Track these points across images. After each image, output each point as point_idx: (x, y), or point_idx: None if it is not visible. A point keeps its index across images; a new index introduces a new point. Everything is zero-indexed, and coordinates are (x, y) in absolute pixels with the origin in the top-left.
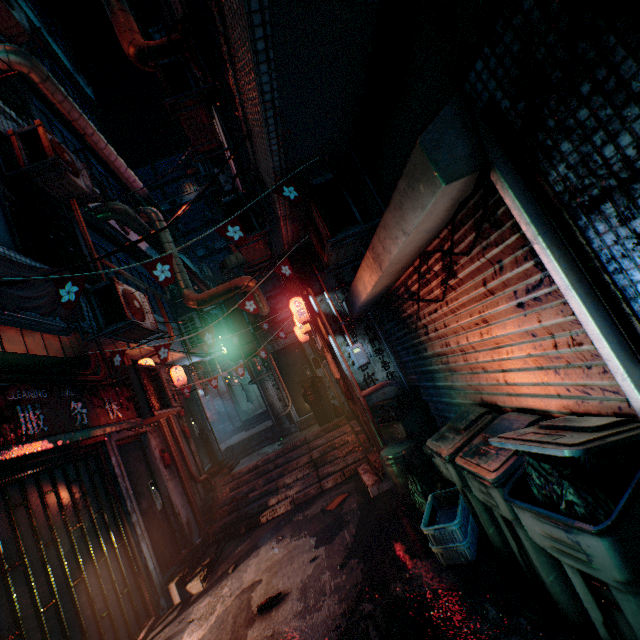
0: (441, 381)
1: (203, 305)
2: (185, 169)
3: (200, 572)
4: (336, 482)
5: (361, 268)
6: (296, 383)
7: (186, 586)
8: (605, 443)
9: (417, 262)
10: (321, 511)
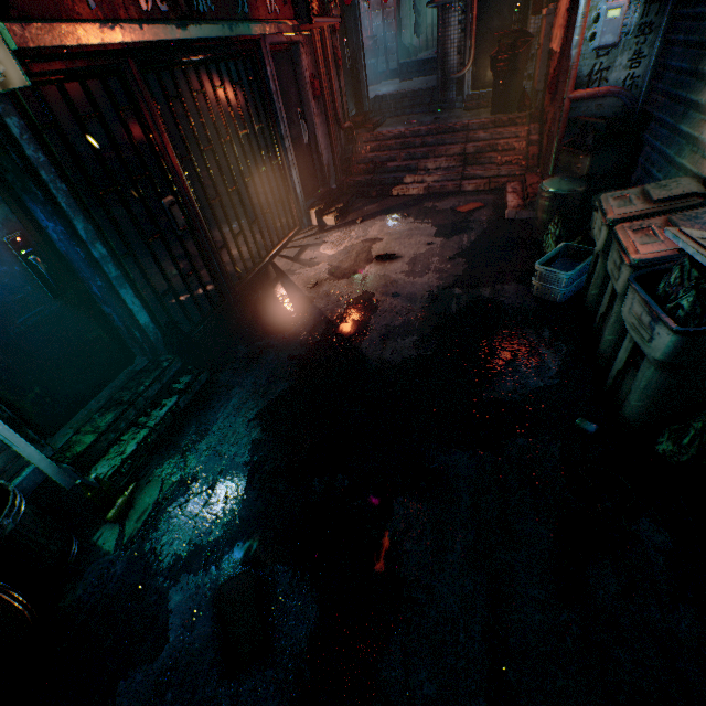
0: (688, 126)
1: None
2: None
3: (334, 212)
4: (477, 189)
5: None
6: (491, 31)
7: (323, 218)
8: None
9: None
10: (450, 210)
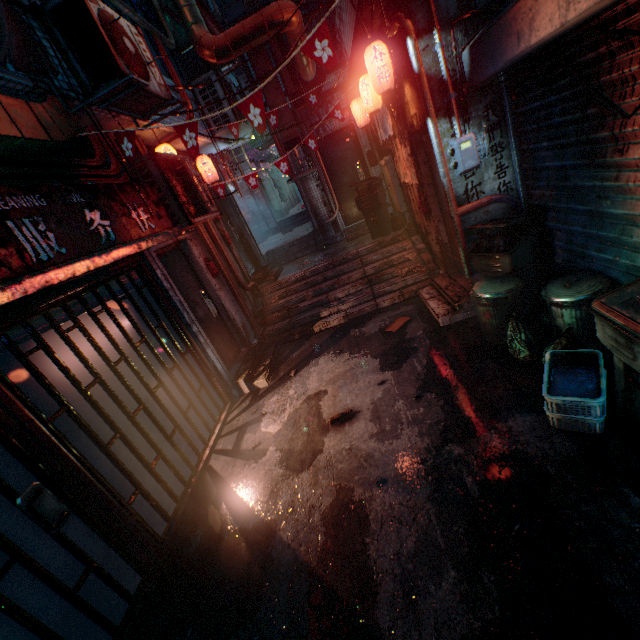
0: (622, 208)
1: (224, 58)
2: None
3: (263, 372)
4: (393, 302)
5: None
6: (344, 185)
7: (253, 383)
8: None
9: None
10: (380, 332)
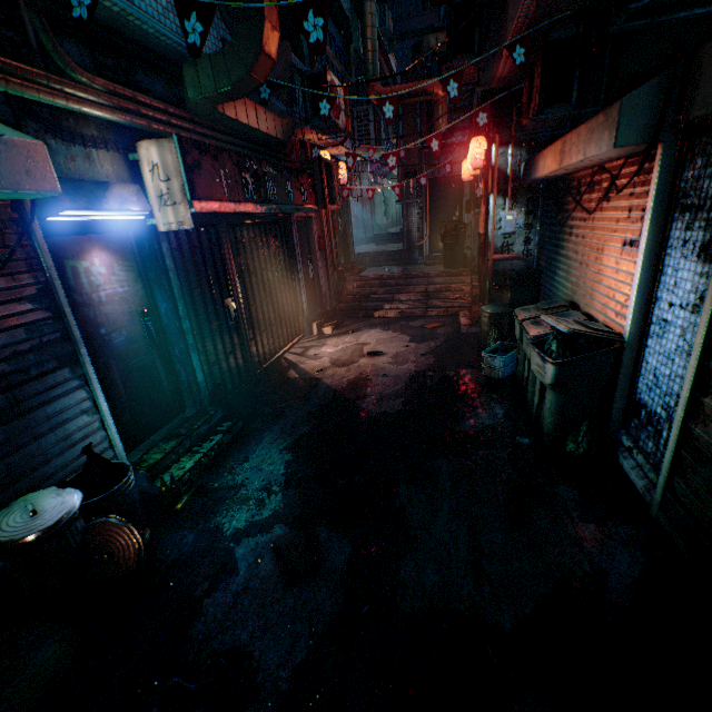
0: (558, 274)
1: None
2: None
3: (331, 325)
4: (438, 314)
5: (549, 149)
6: (439, 220)
7: (322, 328)
8: (586, 334)
9: (596, 169)
10: (420, 326)
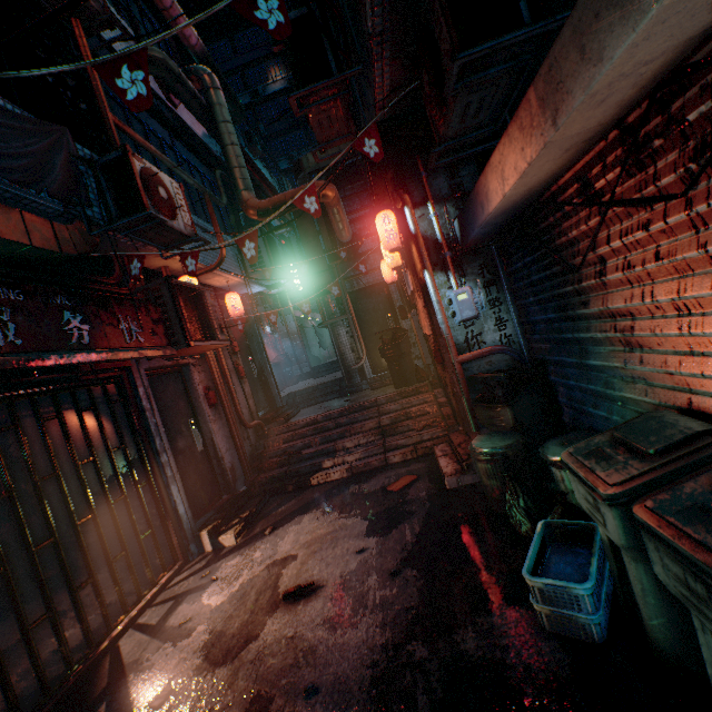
0: (599, 359)
1: (265, 217)
2: (271, 45)
3: (236, 525)
4: (405, 458)
5: (505, 138)
6: (374, 334)
7: (218, 537)
8: None
9: (637, 112)
10: (381, 490)
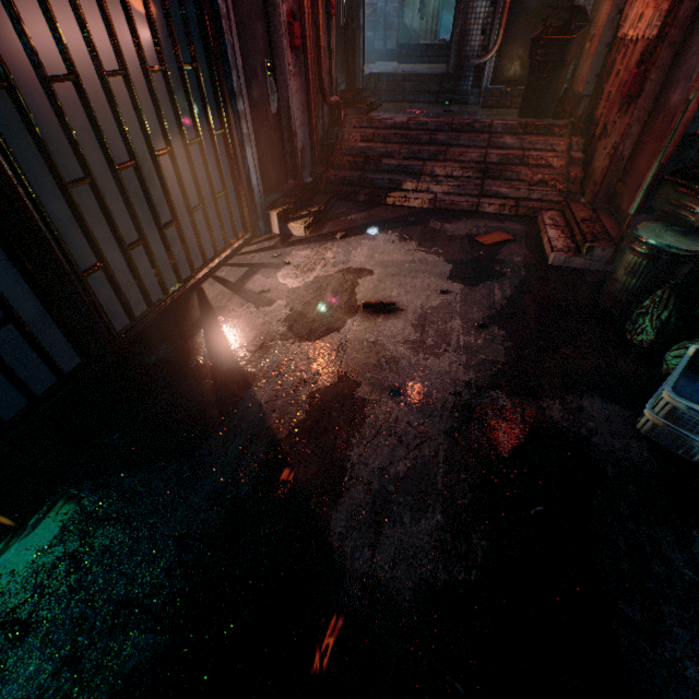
0: None
1: None
2: None
3: (305, 218)
4: (500, 212)
5: None
6: (526, 11)
7: (287, 224)
8: None
9: None
10: (467, 237)
